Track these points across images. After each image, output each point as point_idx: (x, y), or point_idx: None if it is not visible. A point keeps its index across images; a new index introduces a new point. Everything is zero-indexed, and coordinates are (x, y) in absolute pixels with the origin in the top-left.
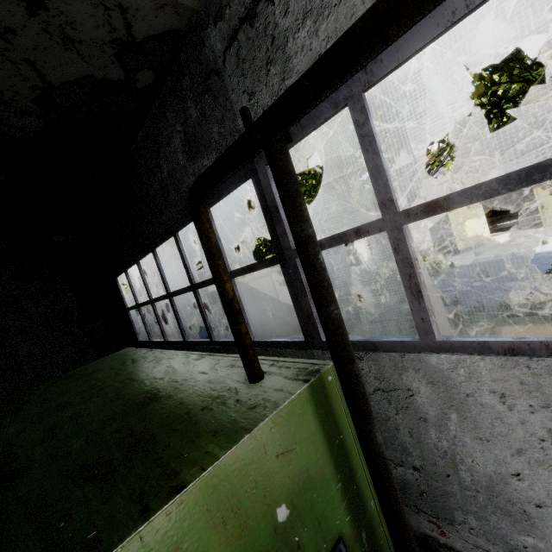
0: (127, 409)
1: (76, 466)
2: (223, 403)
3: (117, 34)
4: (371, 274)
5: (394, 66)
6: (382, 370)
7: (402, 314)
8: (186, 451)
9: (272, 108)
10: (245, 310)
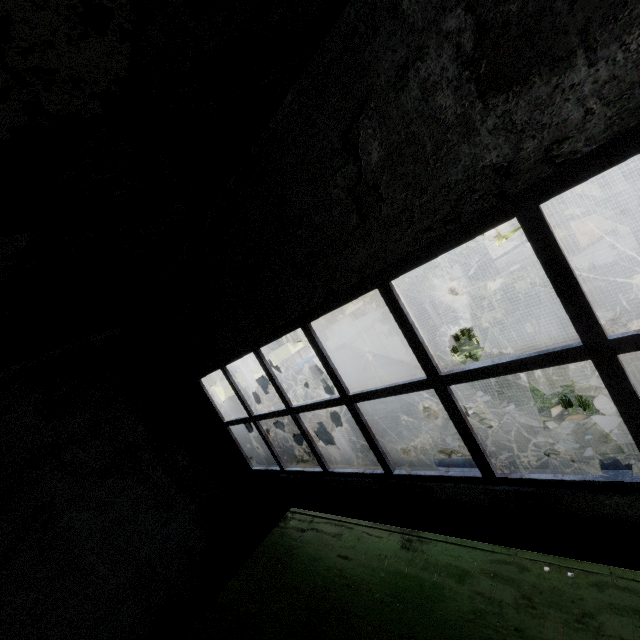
0: None
1: None
2: None
3: None
4: (473, 300)
5: None
6: None
7: None
8: None
9: None
10: None
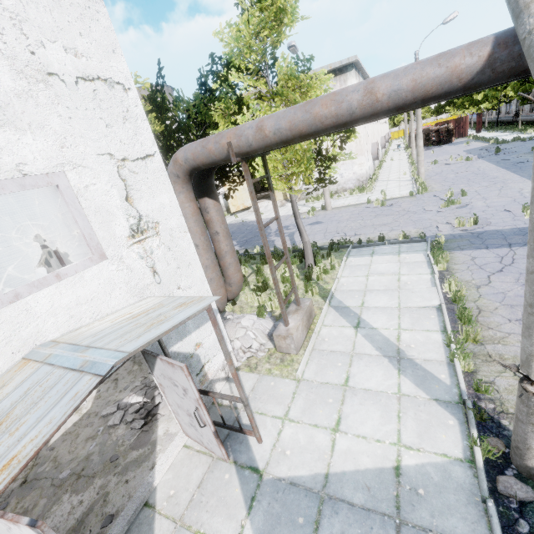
0: None
1: None
2: None
3: None
4: None
5: None
6: None
7: None
8: None
9: None
10: None
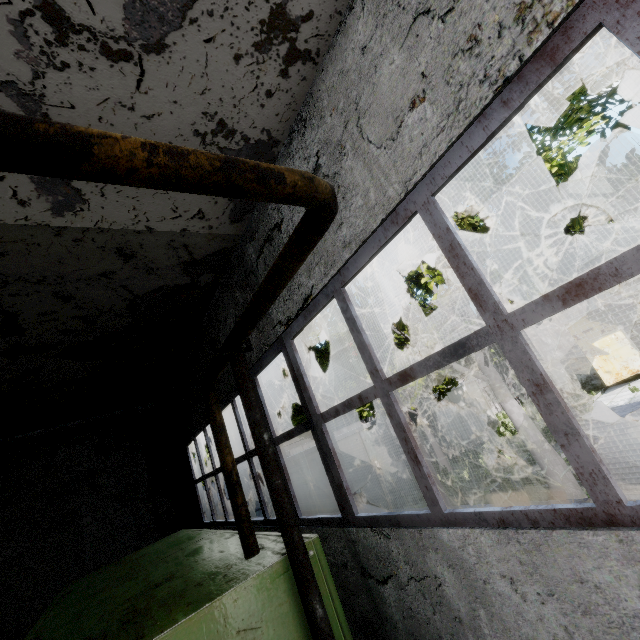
0: (144, 589)
1: (81, 639)
2: (214, 578)
3: (183, 259)
4: (494, 425)
5: (356, 272)
6: (408, 551)
7: (529, 480)
8: (161, 619)
9: (228, 337)
10: (291, 481)
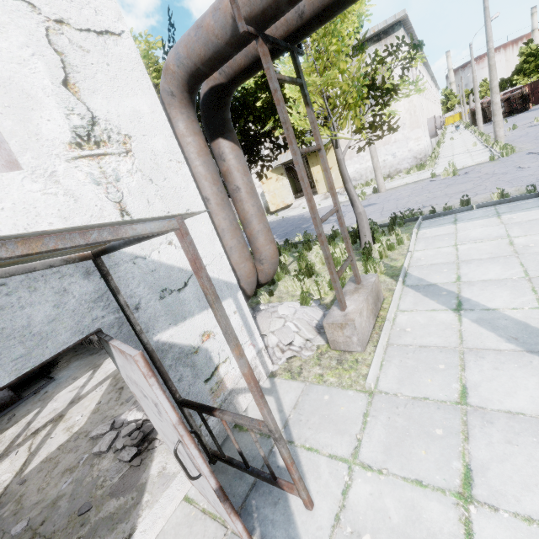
0: None
1: None
2: None
3: None
4: None
5: None
6: None
7: None
8: None
9: None
10: None
